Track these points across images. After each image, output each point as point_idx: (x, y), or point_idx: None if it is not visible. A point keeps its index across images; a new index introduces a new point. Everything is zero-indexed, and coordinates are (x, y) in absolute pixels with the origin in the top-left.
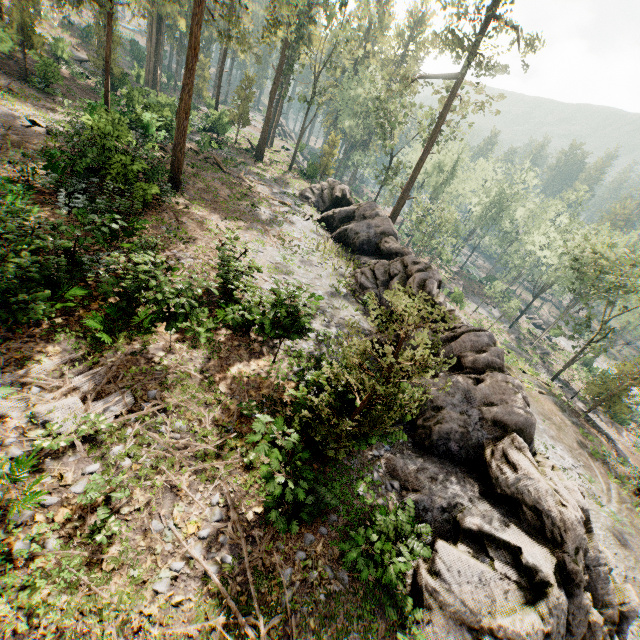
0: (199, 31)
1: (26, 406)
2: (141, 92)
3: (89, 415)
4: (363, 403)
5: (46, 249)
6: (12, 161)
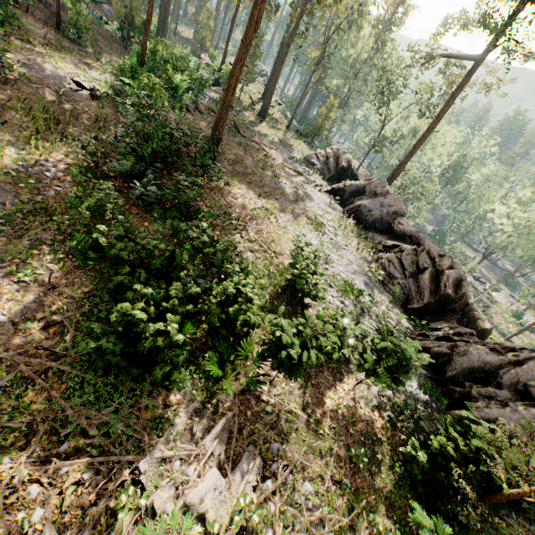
0: (263, 4)
1: (174, 490)
2: (165, 47)
3: (238, 500)
4: (518, 497)
5: (175, 297)
6: (83, 145)
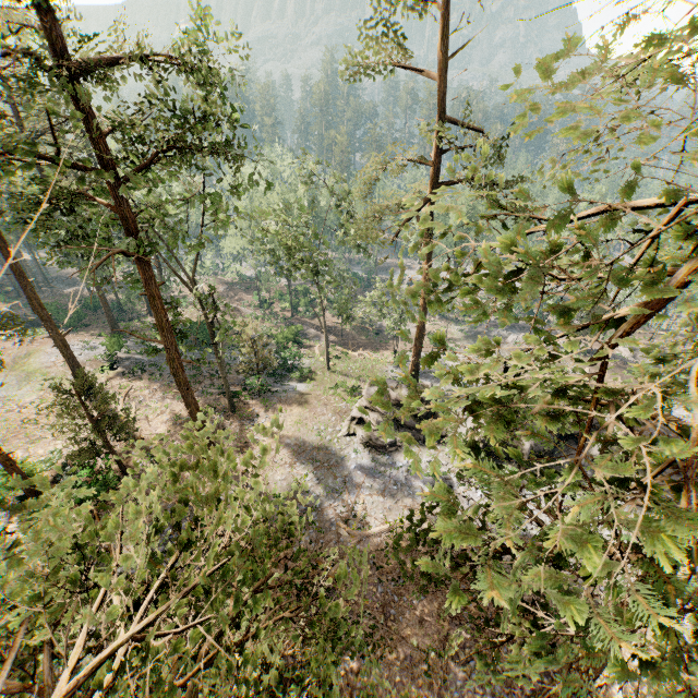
0: None
1: None
2: None
3: None
4: None
5: None
6: None
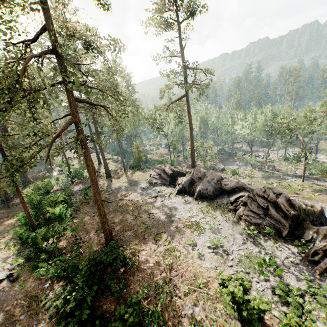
0: (91, 161)
1: None
2: (36, 194)
3: None
4: None
5: None
6: None
